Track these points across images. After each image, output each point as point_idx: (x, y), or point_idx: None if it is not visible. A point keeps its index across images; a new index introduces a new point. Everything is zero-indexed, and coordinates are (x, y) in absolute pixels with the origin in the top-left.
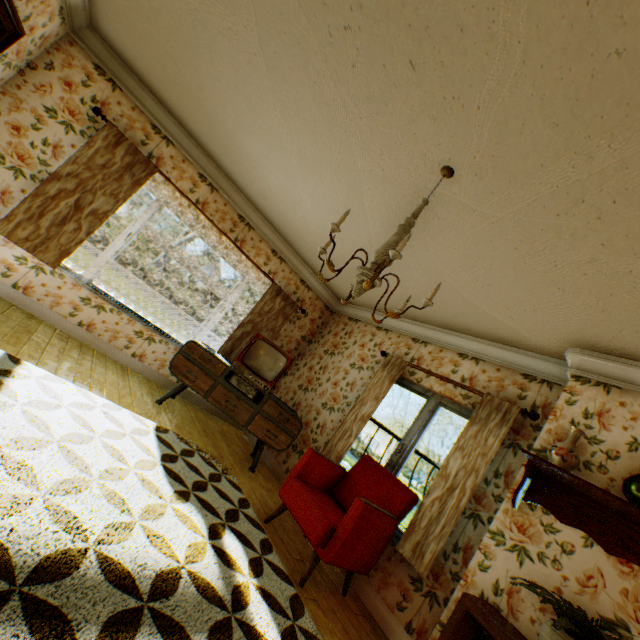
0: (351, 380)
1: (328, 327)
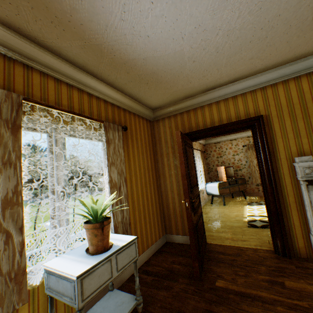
0: (238, 159)
1: (208, 150)
